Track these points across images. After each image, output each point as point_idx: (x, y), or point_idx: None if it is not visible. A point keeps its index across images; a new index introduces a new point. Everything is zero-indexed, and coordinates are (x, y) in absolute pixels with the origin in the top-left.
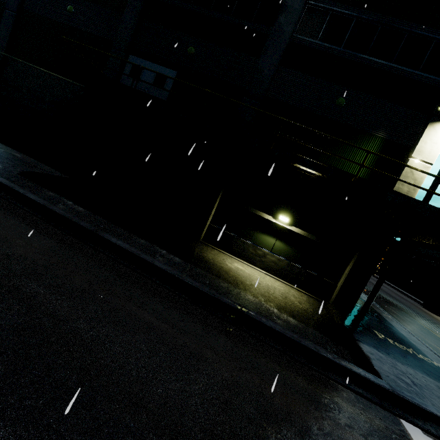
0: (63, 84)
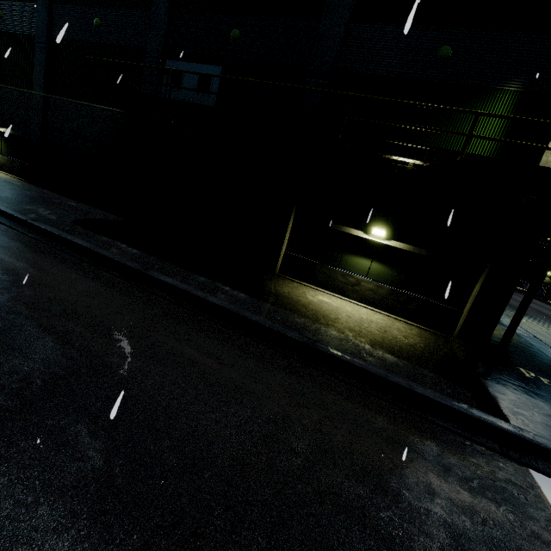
0: (104, 115)
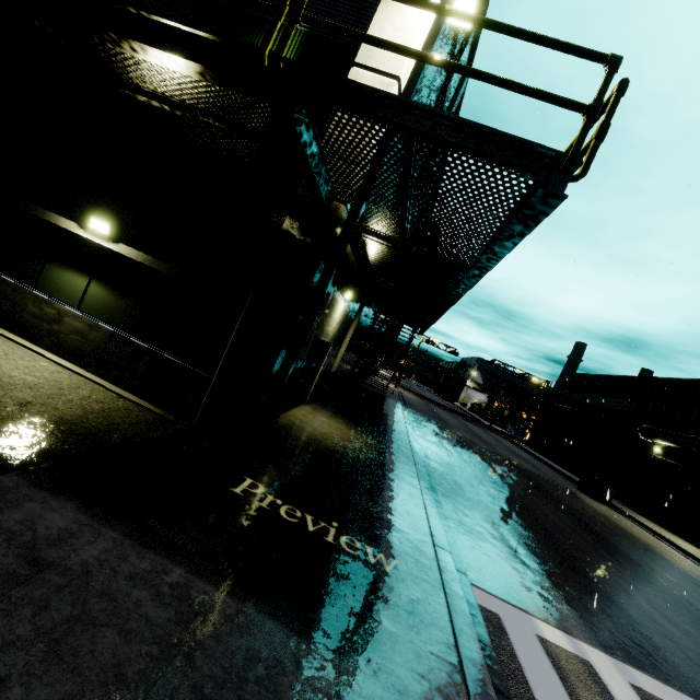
0: None
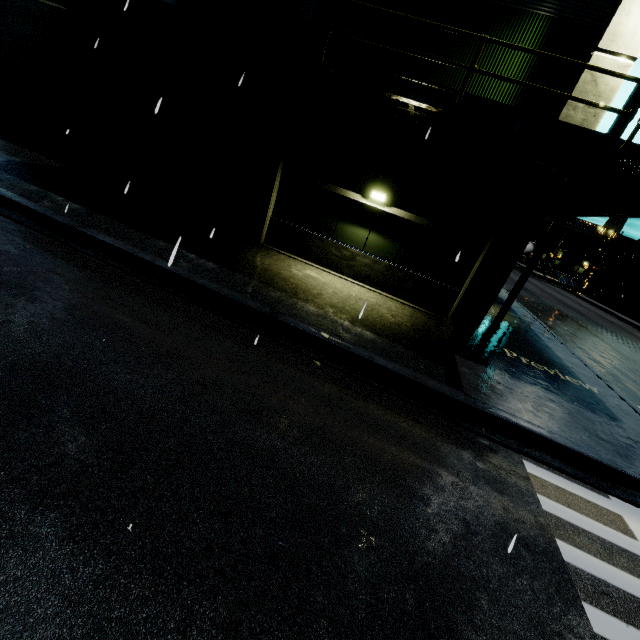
0: (20, 6)
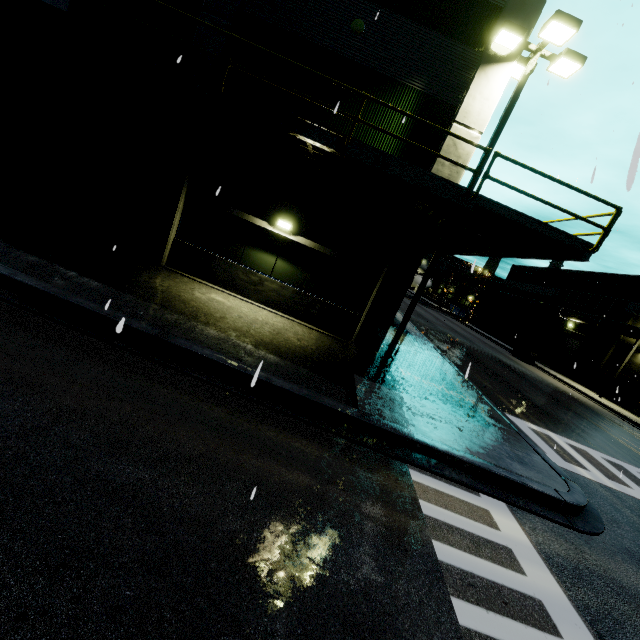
0: None
